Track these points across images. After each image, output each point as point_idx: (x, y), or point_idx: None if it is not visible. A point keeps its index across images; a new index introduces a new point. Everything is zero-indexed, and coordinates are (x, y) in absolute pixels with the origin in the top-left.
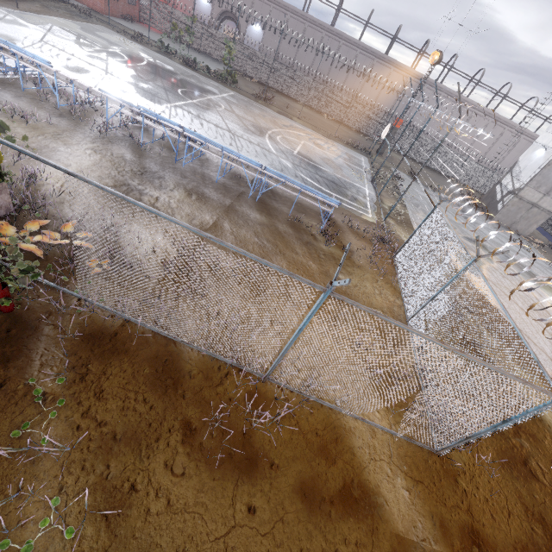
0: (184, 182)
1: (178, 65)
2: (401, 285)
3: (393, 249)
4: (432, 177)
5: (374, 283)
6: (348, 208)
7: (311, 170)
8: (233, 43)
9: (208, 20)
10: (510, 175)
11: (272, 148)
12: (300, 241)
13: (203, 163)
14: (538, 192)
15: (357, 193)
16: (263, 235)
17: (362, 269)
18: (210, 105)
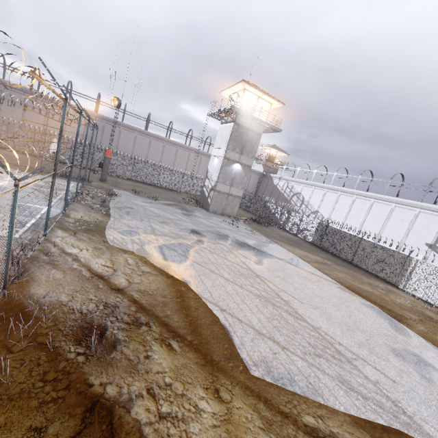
0: None
1: None
2: None
3: (23, 273)
4: (160, 192)
5: None
6: None
7: None
8: None
9: None
10: (207, 179)
11: None
12: None
13: None
14: (226, 185)
15: (19, 213)
16: None
17: None
18: None
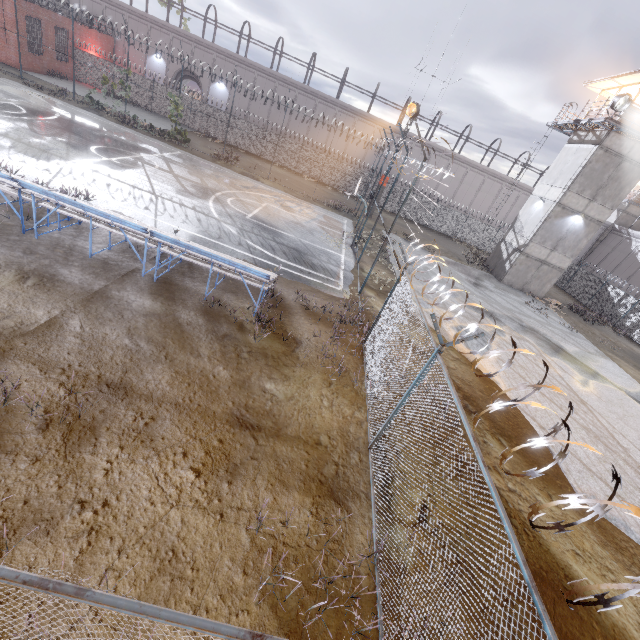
0: (24, 260)
1: (110, 122)
2: (367, 387)
3: (366, 332)
4: (432, 238)
5: (325, 388)
6: (310, 280)
7: (267, 236)
8: (179, 98)
9: (158, 77)
10: (512, 231)
11: (215, 212)
12: (212, 336)
13: (82, 232)
14: (545, 248)
15: (328, 261)
16: (144, 331)
17: (309, 368)
18: (136, 164)
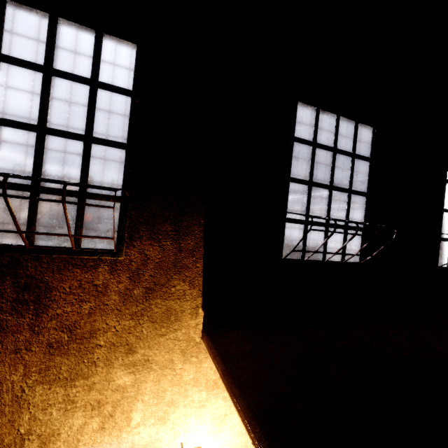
0: None
1: None
2: None
3: None
4: None
5: None
6: None
7: None
8: None
9: None
10: None
11: None
12: None
13: None
14: None
15: None
16: None
17: None
18: None
